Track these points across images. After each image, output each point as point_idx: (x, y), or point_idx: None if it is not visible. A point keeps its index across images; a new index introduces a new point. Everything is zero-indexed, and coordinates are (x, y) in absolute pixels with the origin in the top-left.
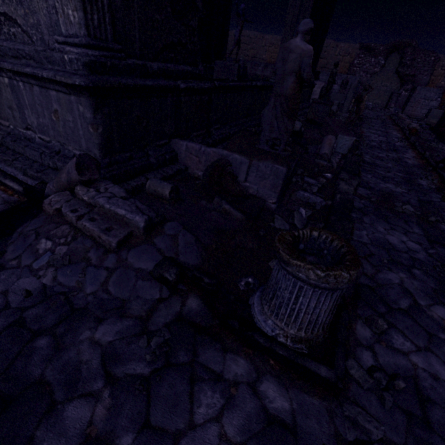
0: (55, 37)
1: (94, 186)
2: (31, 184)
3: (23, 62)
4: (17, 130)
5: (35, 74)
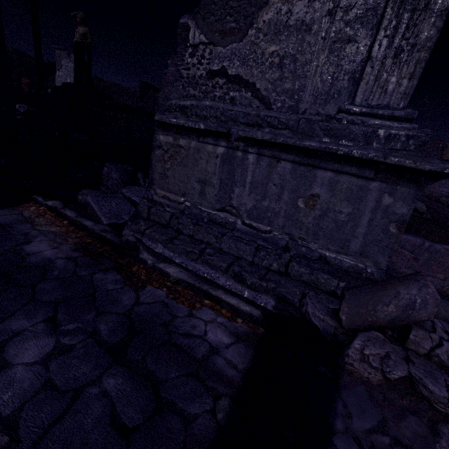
0: (348, 106)
1: (420, 325)
2: (253, 298)
3: (264, 131)
4: (195, 208)
5: (329, 150)
